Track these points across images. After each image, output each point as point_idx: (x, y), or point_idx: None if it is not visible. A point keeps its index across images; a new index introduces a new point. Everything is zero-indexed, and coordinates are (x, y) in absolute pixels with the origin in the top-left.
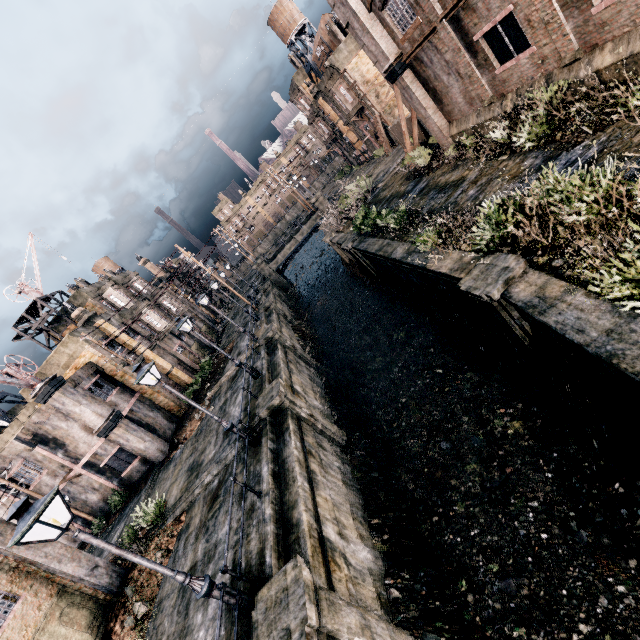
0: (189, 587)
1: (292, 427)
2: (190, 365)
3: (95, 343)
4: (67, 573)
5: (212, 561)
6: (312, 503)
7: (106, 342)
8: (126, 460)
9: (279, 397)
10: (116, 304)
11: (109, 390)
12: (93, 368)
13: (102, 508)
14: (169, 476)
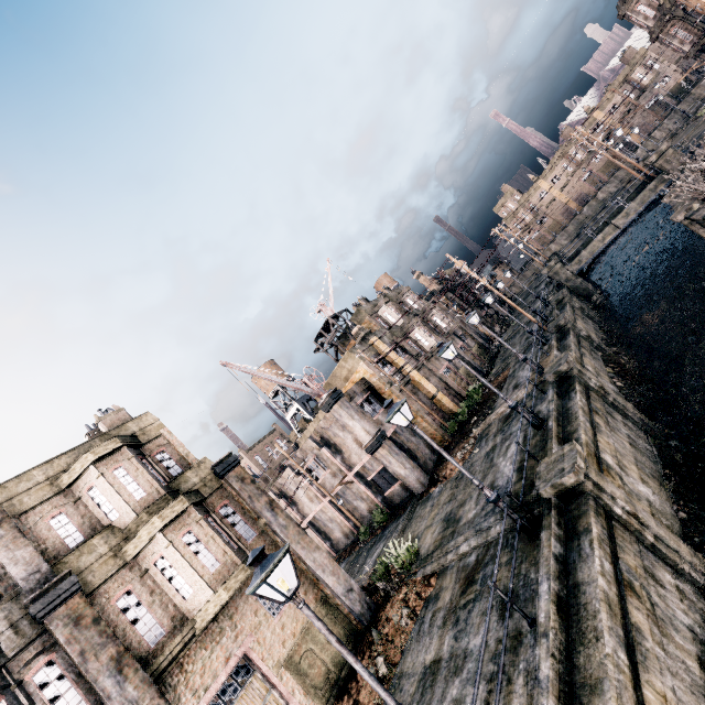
0: (429, 687)
1: (596, 531)
2: (456, 390)
3: (368, 360)
4: (328, 585)
5: (458, 676)
6: (633, 699)
7: (377, 360)
8: (388, 480)
9: (574, 475)
10: (388, 321)
11: (377, 408)
12: (365, 384)
13: (368, 518)
14: (425, 516)
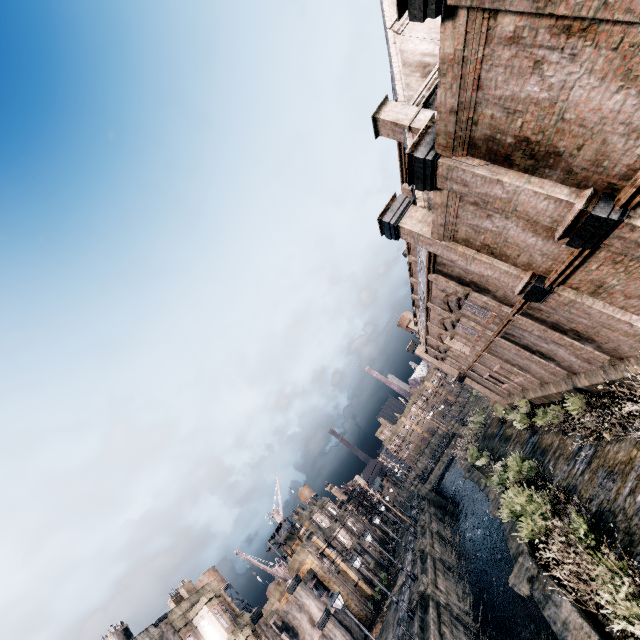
0: None
1: (431, 604)
2: (370, 580)
3: (313, 553)
4: None
5: None
6: None
7: (318, 553)
8: None
9: (423, 584)
10: (320, 524)
11: (321, 592)
12: (312, 573)
13: None
14: None
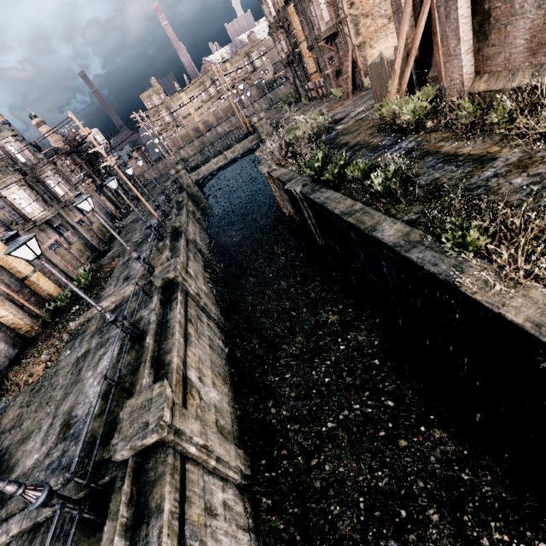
0: None
1: (168, 508)
2: (63, 269)
3: None
4: None
5: None
6: None
7: None
8: None
9: (158, 434)
10: None
11: None
12: None
13: None
14: None
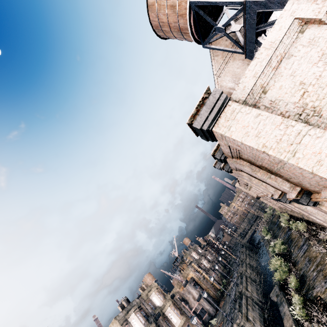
0: None
1: (243, 297)
2: (218, 282)
3: (192, 270)
4: None
5: (228, 324)
6: (246, 311)
7: (195, 270)
8: (203, 313)
9: (240, 289)
10: (194, 257)
11: (197, 286)
12: (193, 278)
13: None
14: (217, 317)
